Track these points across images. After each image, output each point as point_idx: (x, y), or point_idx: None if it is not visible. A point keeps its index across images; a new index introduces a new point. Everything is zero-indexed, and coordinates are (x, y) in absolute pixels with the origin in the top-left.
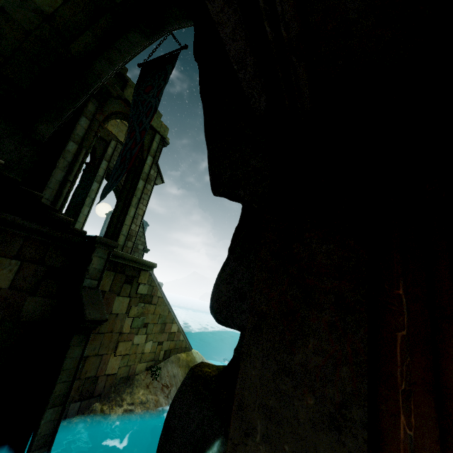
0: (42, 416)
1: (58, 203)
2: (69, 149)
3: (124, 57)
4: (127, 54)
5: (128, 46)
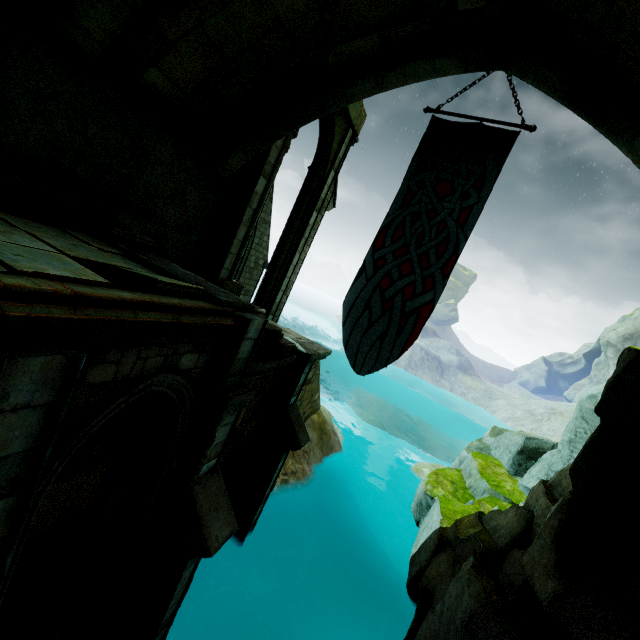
0: (255, 514)
1: (235, 270)
2: (257, 190)
3: (406, 82)
4: (413, 79)
5: (424, 70)
